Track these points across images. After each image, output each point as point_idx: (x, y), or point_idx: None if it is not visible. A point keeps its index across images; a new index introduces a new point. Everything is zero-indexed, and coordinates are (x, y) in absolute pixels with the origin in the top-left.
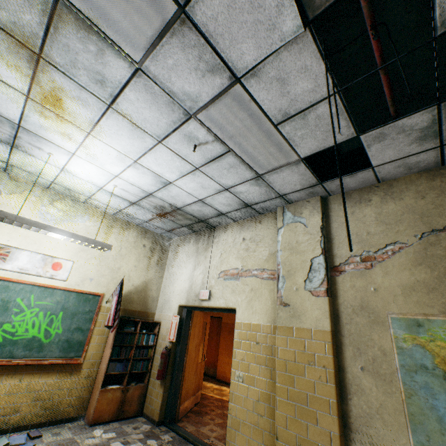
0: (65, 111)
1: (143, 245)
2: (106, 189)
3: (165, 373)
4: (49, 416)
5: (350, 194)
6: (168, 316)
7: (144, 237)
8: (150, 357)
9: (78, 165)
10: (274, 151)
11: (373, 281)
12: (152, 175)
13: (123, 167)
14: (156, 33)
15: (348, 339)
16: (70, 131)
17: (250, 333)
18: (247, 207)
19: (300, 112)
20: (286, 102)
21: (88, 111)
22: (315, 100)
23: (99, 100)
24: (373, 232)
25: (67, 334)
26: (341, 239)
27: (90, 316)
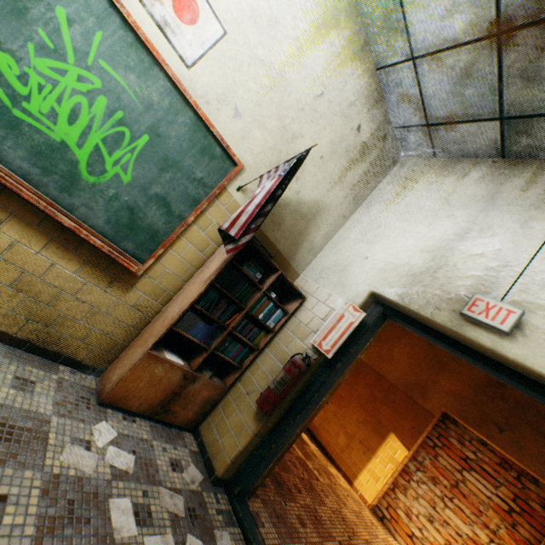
0: None
1: (357, 125)
2: None
3: (278, 404)
4: (34, 334)
5: None
6: (331, 298)
7: (369, 109)
8: (256, 346)
9: None
10: None
11: None
12: None
13: None
14: None
15: None
16: None
17: None
18: None
19: None
20: None
21: None
22: None
23: None
24: None
25: (135, 196)
26: None
27: (196, 192)
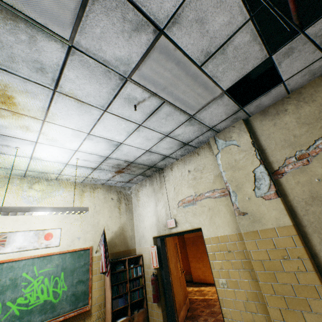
0: (17, 106)
1: (111, 199)
2: (70, 163)
3: (159, 295)
4: None
5: (266, 110)
6: (147, 248)
7: (110, 192)
8: (142, 285)
9: (43, 150)
10: (201, 91)
11: (315, 174)
12: (104, 141)
13: (80, 141)
14: (78, 4)
15: (310, 228)
16: (27, 123)
17: (220, 245)
18: (185, 145)
19: (219, 48)
20: (206, 41)
21: (37, 100)
22: (231, 32)
23: (44, 88)
24: (298, 134)
25: (72, 289)
26: (273, 147)
27: (86, 268)
